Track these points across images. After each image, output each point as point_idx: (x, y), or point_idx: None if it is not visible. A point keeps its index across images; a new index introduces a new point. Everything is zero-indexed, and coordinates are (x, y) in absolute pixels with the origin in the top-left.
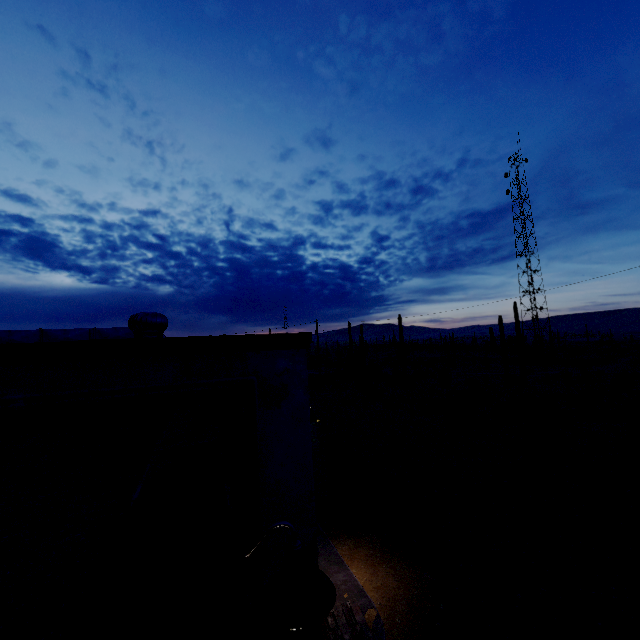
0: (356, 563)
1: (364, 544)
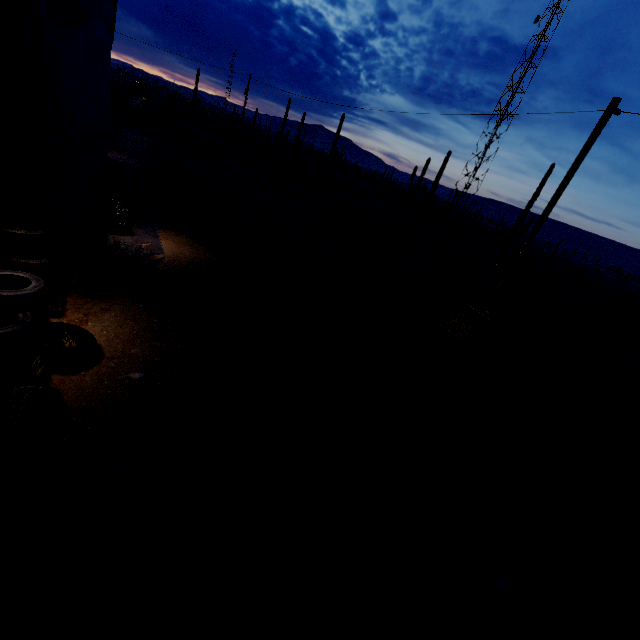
0: (168, 241)
1: (183, 237)
